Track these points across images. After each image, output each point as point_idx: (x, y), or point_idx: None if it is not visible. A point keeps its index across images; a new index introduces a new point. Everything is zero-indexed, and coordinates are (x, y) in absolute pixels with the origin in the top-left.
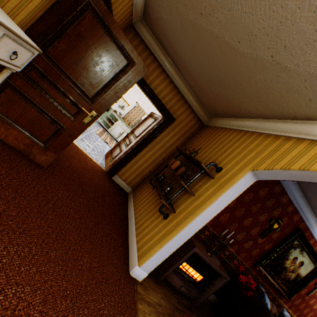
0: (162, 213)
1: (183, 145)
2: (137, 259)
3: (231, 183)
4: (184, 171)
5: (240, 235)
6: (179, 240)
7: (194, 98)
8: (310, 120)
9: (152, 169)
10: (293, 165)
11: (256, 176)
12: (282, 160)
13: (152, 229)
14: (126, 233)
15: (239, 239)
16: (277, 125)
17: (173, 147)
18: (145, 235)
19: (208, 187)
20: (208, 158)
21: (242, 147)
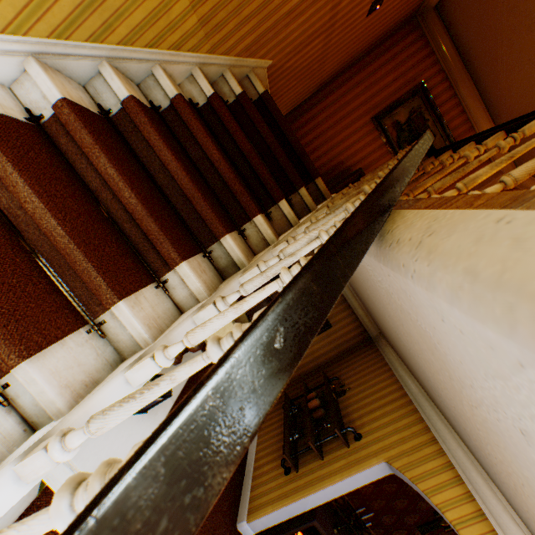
0: (284, 466)
1: (337, 358)
2: (247, 512)
3: (361, 466)
4: (322, 414)
5: (388, 517)
6: (293, 509)
7: (361, 306)
8: (456, 433)
9: (292, 378)
10: (420, 482)
11: (391, 468)
12: (415, 468)
13: (270, 480)
14: (242, 470)
15: (386, 523)
16: (432, 411)
17: (324, 358)
18: (261, 484)
19: (339, 456)
20: (355, 407)
21: (392, 417)
